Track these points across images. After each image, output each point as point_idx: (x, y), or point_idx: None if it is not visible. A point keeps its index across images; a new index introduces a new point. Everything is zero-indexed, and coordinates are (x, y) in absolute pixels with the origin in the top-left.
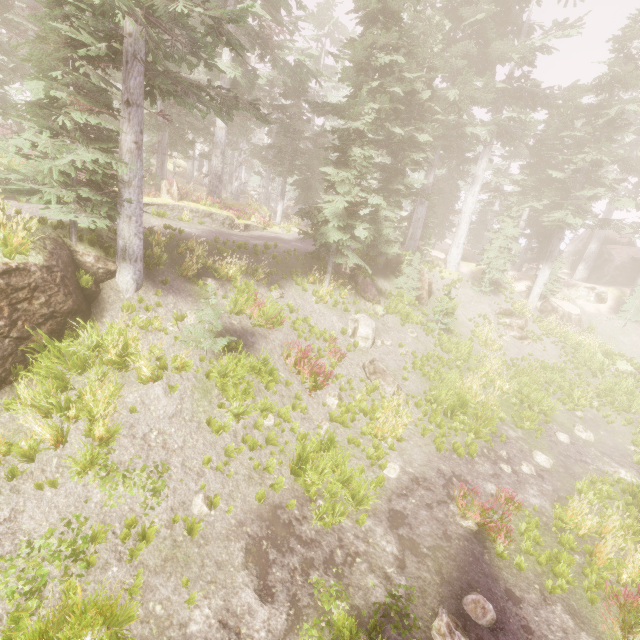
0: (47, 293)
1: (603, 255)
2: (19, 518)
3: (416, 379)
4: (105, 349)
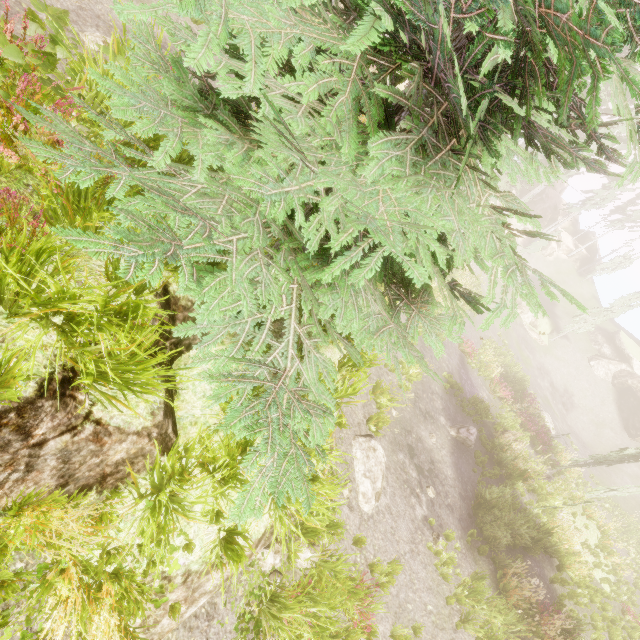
0: None
1: (543, 194)
2: None
3: None
4: None
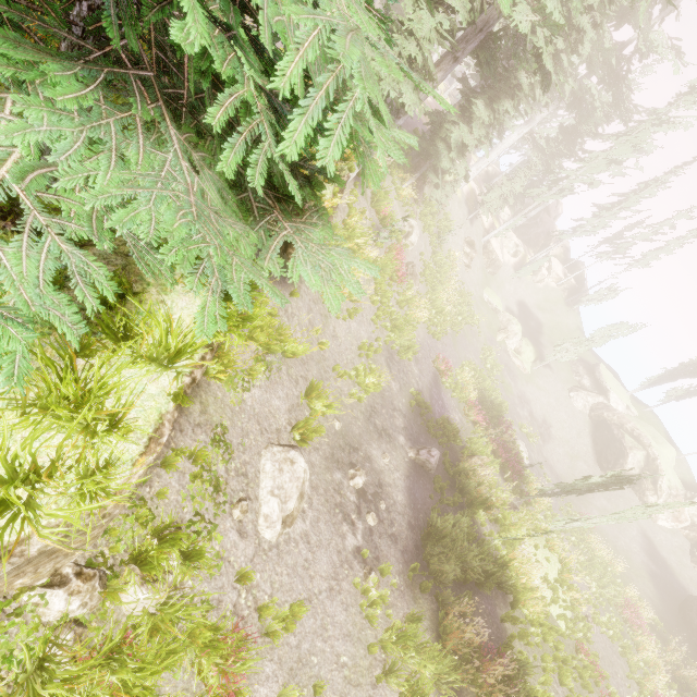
0: (342, 192)
1: (538, 219)
2: (335, 331)
3: (422, 283)
4: (350, 239)
